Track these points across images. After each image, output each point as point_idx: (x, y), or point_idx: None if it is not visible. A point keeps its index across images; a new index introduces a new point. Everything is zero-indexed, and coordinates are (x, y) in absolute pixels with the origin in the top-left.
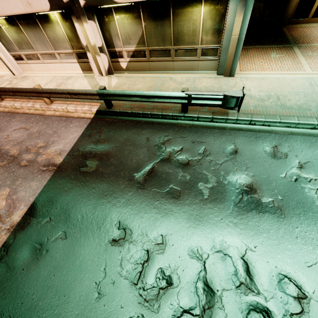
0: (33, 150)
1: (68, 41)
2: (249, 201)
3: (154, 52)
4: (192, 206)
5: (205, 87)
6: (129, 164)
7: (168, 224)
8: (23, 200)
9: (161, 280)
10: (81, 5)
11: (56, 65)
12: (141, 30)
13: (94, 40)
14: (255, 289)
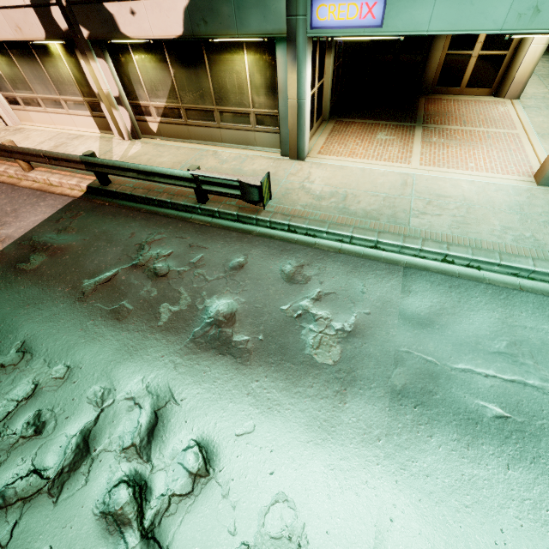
0: None
1: (76, 85)
2: (215, 336)
3: (192, 112)
4: (134, 334)
5: (254, 170)
6: (86, 266)
7: (87, 353)
8: None
9: (30, 426)
10: (85, 36)
11: (63, 117)
12: (171, 78)
13: (107, 86)
14: (145, 456)
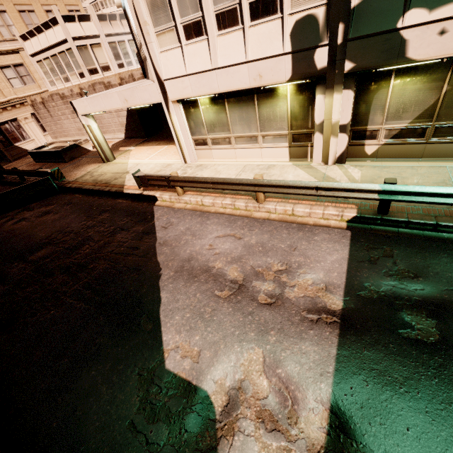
0: (269, 276)
1: (288, 120)
2: None
3: (445, 129)
4: None
5: None
6: None
7: None
8: (305, 386)
9: None
10: (345, 70)
11: (250, 151)
12: (436, 97)
13: (339, 116)
14: None
